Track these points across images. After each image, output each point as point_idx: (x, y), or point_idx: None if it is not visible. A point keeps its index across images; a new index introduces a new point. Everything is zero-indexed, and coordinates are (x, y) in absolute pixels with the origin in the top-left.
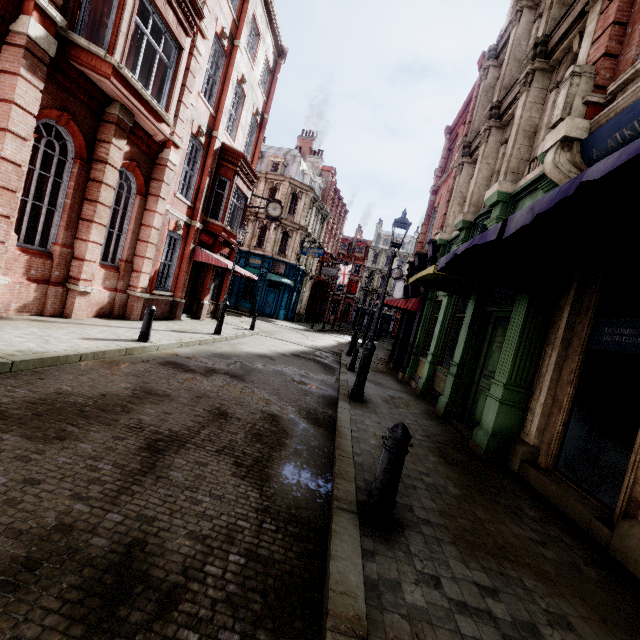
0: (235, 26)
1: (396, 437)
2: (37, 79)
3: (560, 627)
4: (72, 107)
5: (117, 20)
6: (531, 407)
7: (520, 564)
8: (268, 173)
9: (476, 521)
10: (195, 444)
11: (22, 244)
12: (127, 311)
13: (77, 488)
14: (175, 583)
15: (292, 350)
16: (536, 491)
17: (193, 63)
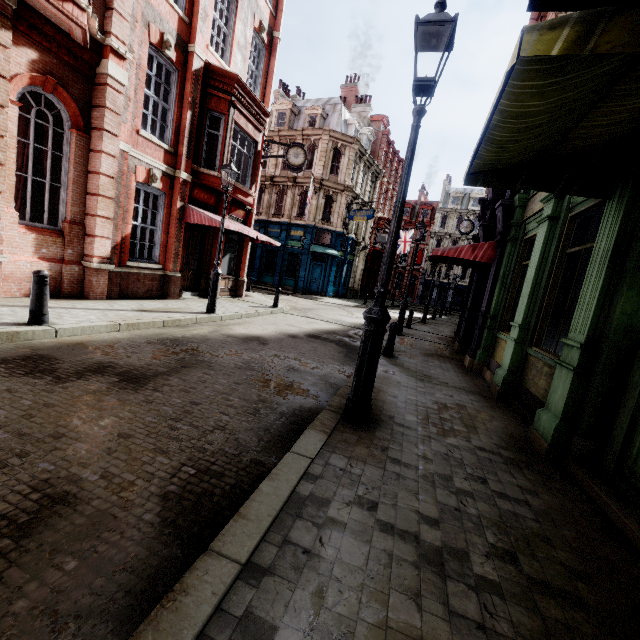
0: None
1: None
2: None
3: None
4: None
5: None
6: None
7: None
8: (304, 129)
9: None
10: None
11: None
12: (85, 288)
13: None
14: None
15: (314, 330)
16: None
17: None
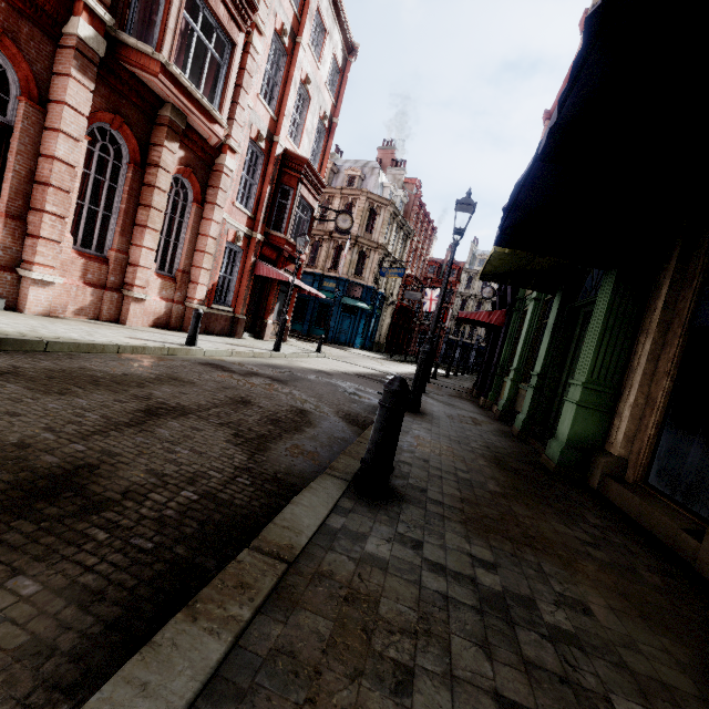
0: (297, 22)
1: (390, 389)
2: (88, 80)
3: (571, 609)
4: (125, 110)
5: (165, 16)
6: (618, 411)
7: (547, 553)
8: (343, 188)
9: (508, 513)
10: (199, 416)
11: (79, 248)
12: (184, 323)
13: (54, 424)
14: (109, 498)
15: (358, 371)
16: (615, 507)
17: (249, 62)
